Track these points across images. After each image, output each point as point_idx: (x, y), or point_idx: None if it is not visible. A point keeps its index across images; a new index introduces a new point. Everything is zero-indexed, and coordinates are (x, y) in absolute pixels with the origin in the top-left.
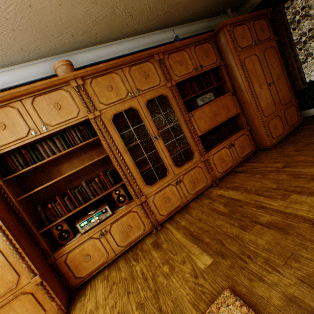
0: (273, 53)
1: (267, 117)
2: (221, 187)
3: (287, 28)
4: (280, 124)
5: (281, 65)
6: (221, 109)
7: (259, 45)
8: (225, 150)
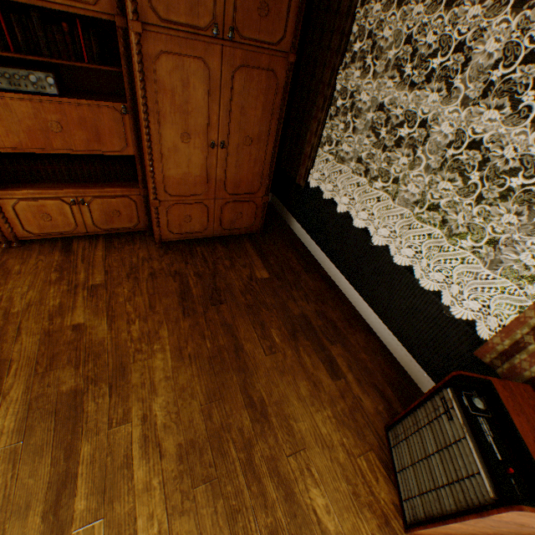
0: (265, 87)
1: (175, 197)
2: (2, 257)
3: (341, 52)
4: (204, 219)
5: (274, 123)
6: (76, 127)
7: (233, 47)
8: (61, 204)
